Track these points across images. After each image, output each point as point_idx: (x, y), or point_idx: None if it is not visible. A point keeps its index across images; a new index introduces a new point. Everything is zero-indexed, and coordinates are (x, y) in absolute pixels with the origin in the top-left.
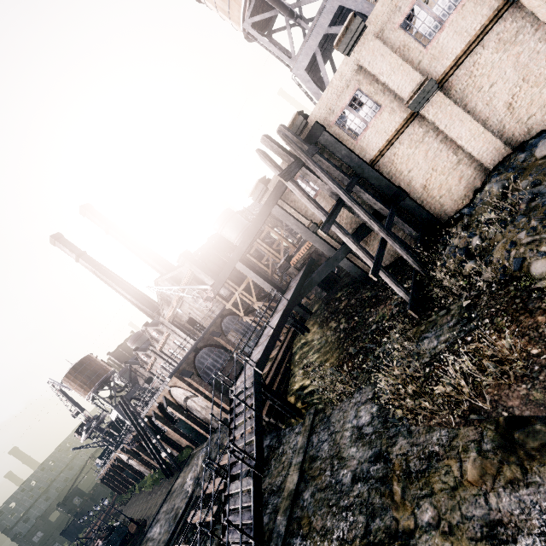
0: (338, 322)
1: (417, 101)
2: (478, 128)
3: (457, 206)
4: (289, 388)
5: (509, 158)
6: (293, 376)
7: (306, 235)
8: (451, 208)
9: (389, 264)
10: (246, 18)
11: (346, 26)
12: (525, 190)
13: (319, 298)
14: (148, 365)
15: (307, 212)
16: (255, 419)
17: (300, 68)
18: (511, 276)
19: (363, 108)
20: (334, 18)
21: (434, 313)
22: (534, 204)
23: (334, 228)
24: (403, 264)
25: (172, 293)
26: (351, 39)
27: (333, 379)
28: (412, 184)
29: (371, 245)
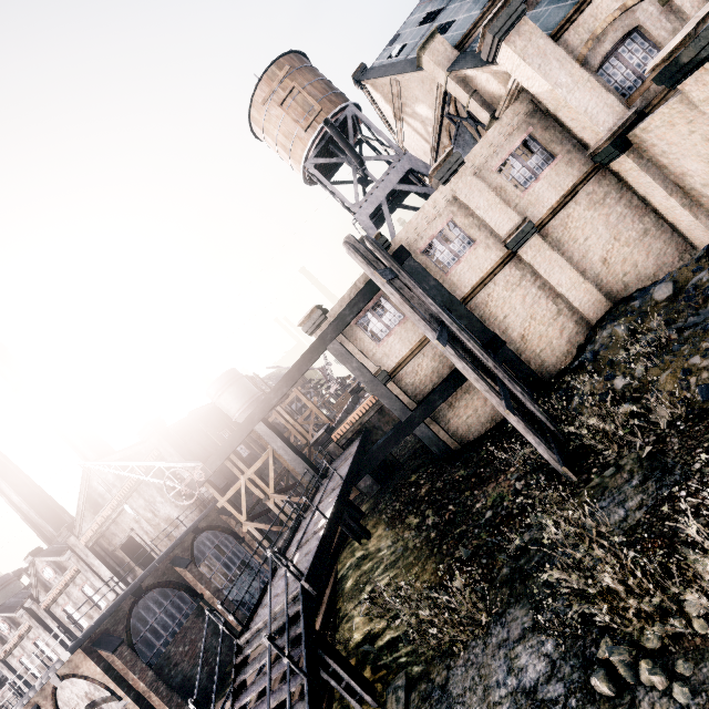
0: (421, 516)
1: (516, 240)
2: (578, 277)
3: (560, 363)
4: (338, 646)
5: (617, 308)
6: (344, 620)
7: (372, 386)
8: (553, 366)
9: (480, 436)
10: (310, 158)
11: (445, 158)
12: (658, 330)
13: (368, 494)
14: (7, 645)
15: (375, 354)
16: (308, 696)
17: (364, 214)
18: (701, 409)
19: (454, 241)
20: (400, 182)
21: (595, 475)
22: (687, 333)
23: (446, 348)
24: (502, 432)
25: (126, 474)
26: (448, 170)
27: (449, 599)
28: (508, 332)
29: (457, 407)
